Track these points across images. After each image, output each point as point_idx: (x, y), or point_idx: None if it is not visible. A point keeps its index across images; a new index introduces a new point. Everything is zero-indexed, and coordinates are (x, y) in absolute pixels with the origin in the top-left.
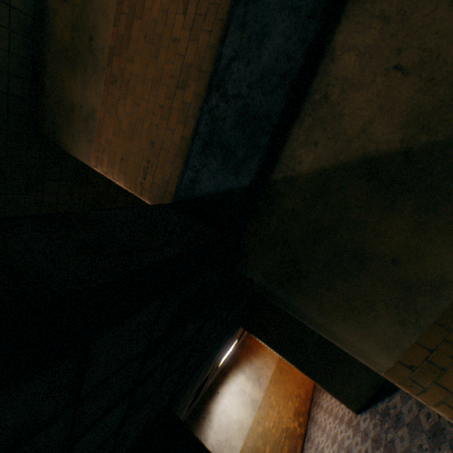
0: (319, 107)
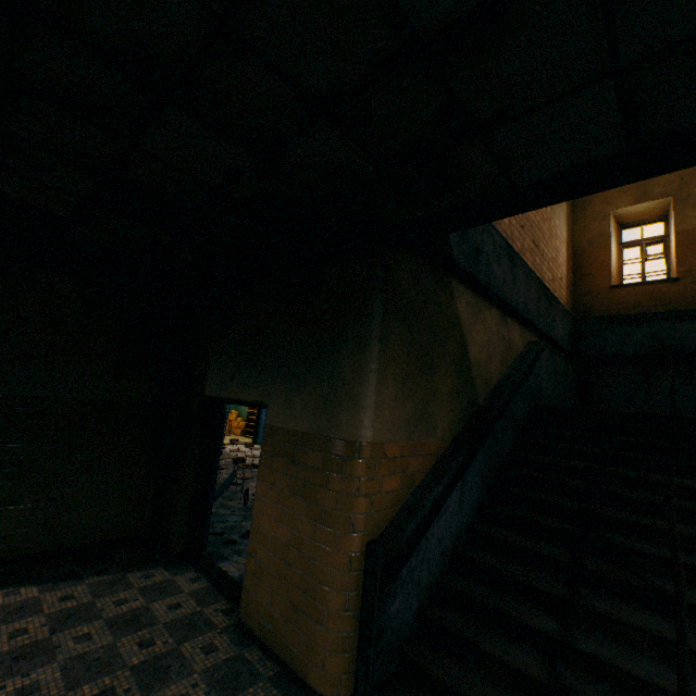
0: (478, 308)
